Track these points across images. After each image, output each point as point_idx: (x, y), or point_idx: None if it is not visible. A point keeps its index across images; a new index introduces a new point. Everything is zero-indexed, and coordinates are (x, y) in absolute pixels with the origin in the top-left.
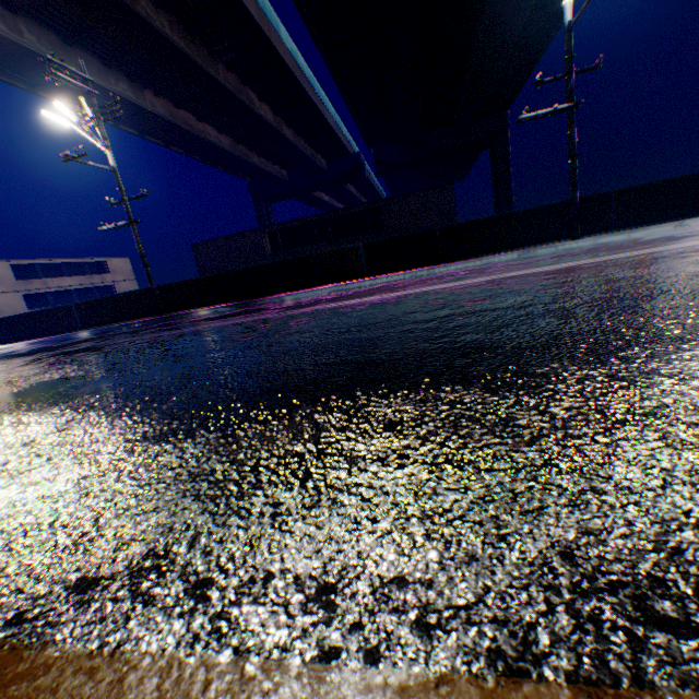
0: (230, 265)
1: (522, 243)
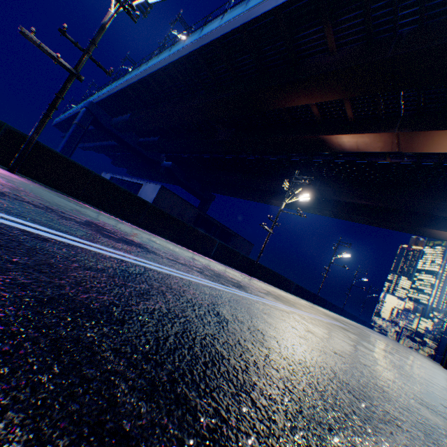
0: (173, 214)
1: (308, 299)
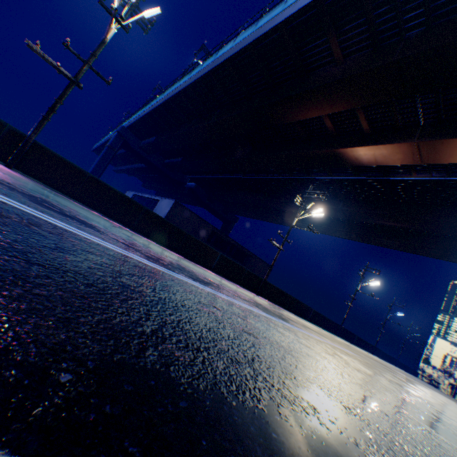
0: (186, 229)
1: (330, 330)
